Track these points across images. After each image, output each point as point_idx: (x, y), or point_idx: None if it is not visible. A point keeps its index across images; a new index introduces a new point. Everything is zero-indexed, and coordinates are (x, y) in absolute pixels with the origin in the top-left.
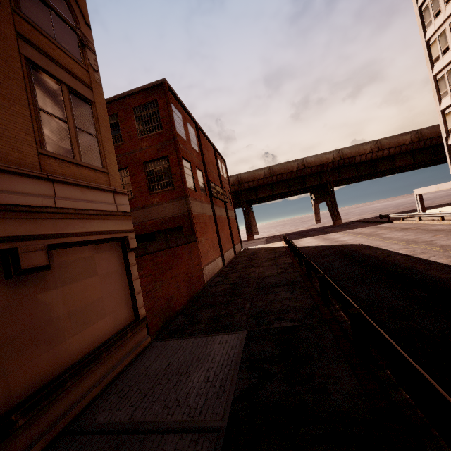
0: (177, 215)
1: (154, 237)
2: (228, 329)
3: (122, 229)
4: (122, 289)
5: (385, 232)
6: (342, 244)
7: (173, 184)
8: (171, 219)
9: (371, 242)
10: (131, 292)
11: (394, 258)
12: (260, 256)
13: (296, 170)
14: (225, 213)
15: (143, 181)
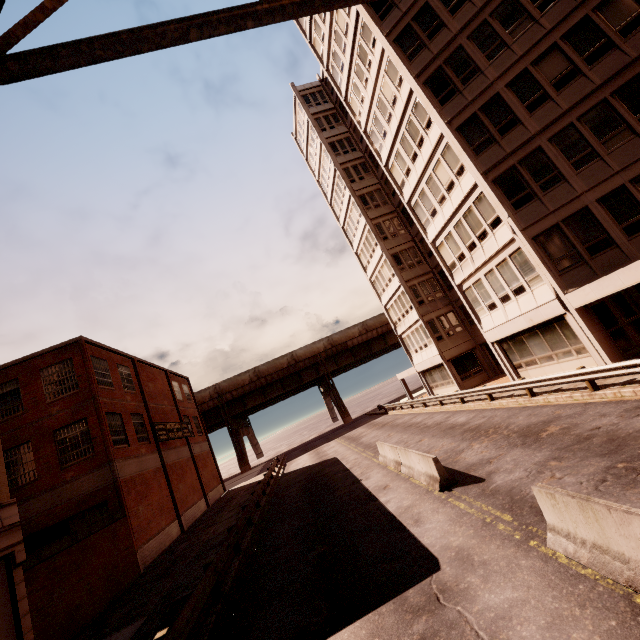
0: (99, 487)
1: (68, 526)
2: (132, 621)
3: (8, 545)
4: (3, 616)
5: (368, 432)
6: (320, 462)
7: (93, 450)
8: (92, 495)
9: (343, 454)
10: (15, 616)
11: (335, 477)
12: (233, 503)
13: (287, 367)
14: (187, 452)
15: (52, 454)
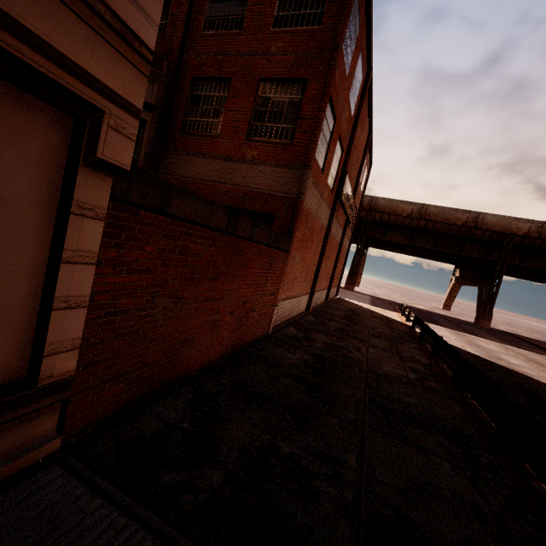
0: (275, 193)
1: None
2: None
3: (87, 68)
4: (3, 271)
5: None
6: (516, 371)
7: (292, 136)
8: (262, 196)
9: None
10: (45, 293)
11: None
12: (366, 322)
13: (460, 225)
14: (340, 236)
15: (245, 112)
